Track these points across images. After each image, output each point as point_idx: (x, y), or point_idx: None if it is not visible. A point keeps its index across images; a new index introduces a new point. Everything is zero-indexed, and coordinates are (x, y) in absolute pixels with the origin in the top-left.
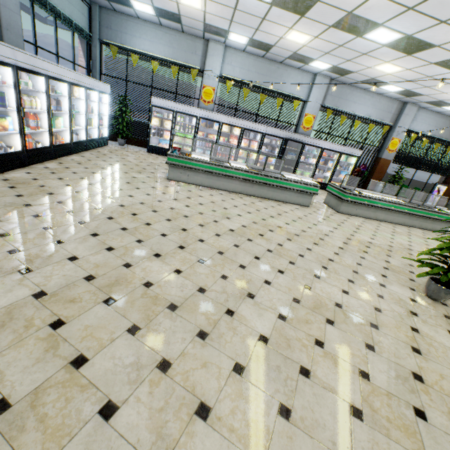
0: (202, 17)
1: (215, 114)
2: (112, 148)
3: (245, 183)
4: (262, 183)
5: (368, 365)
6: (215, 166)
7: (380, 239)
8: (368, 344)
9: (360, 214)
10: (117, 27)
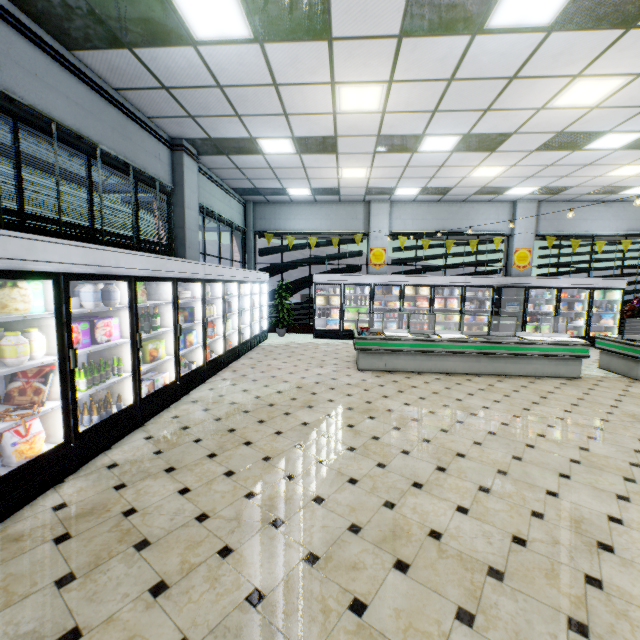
0: (364, 183)
1: (392, 276)
2: (274, 341)
3: (467, 358)
4: (494, 354)
5: None
6: (420, 342)
7: None
8: None
9: None
10: (270, 216)
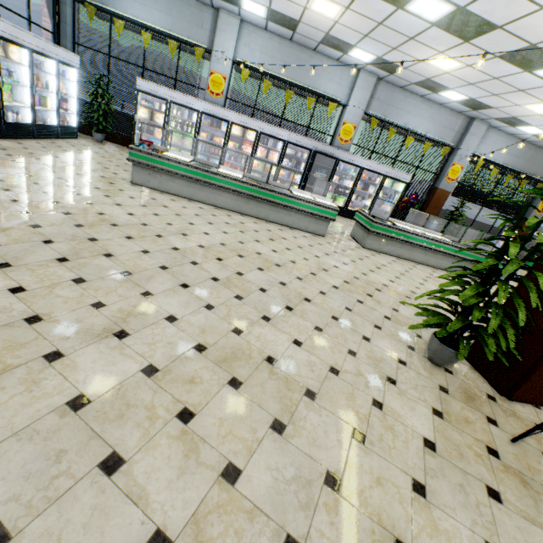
0: None
1: (222, 109)
2: (81, 142)
3: (238, 198)
4: (261, 199)
5: (252, 457)
6: (196, 169)
7: (403, 283)
8: (277, 422)
9: (392, 252)
10: None
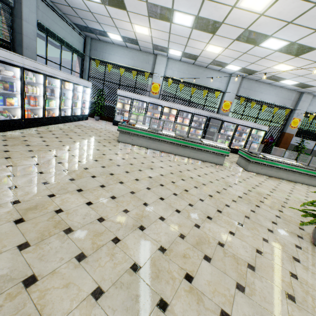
0: (150, 40)
1: (159, 100)
2: (90, 121)
3: (172, 146)
4: (185, 146)
5: (233, 307)
6: (151, 133)
7: (278, 193)
8: (239, 285)
9: (265, 173)
10: (100, 49)
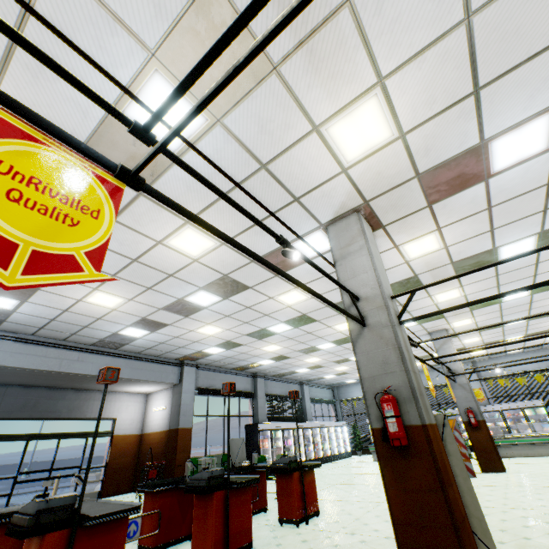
0: None
1: None
2: (353, 457)
3: None
4: None
5: None
6: None
7: None
8: None
9: (519, 454)
10: (344, 391)
